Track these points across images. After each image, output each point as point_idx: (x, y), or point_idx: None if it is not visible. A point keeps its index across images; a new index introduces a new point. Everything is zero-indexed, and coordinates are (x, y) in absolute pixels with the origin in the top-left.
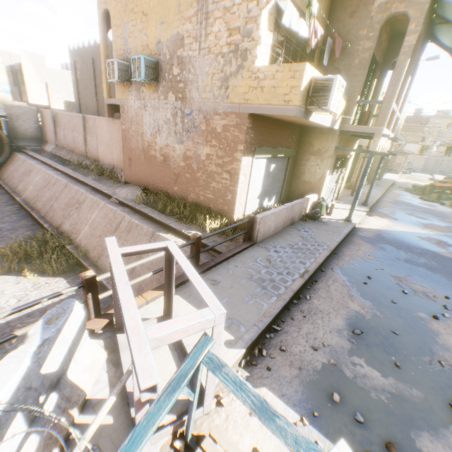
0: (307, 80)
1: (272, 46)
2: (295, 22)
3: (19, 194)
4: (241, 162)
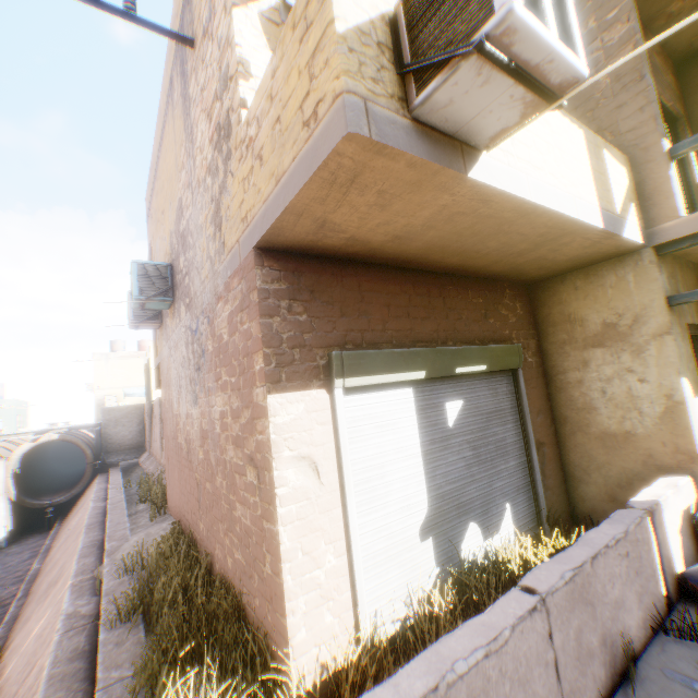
0: (367, 11)
1: None
2: None
3: (48, 554)
4: (267, 416)
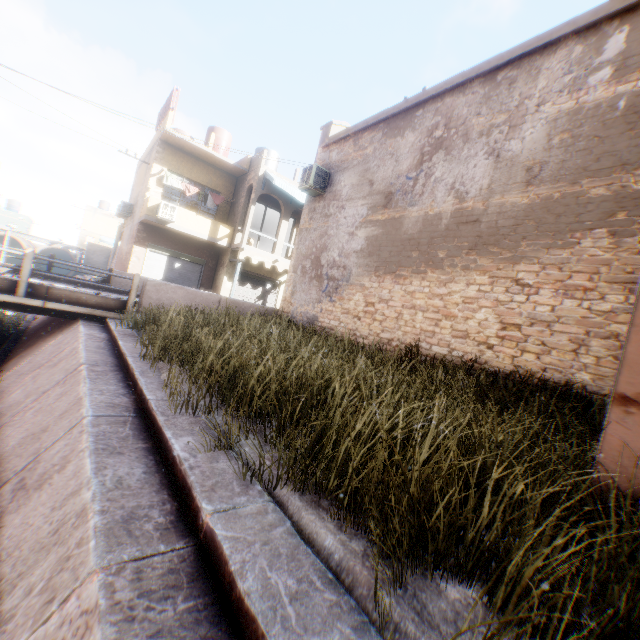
0: (154, 204)
1: (168, 194)
2: (177, 184)
3: None
4: (134, 248)
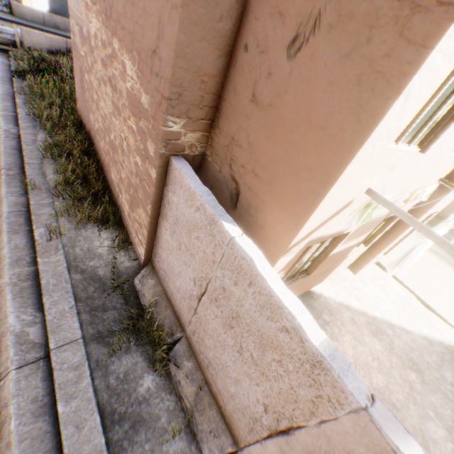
0: None
1: None
2: None
3: None
4: None
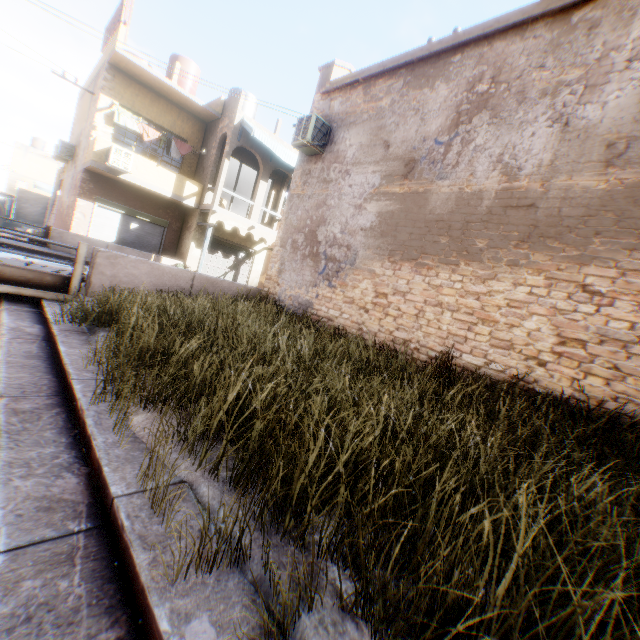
0: (103, 147)
1: (120, 137)
2: (132, 125)
3: None
4: (78, 202)
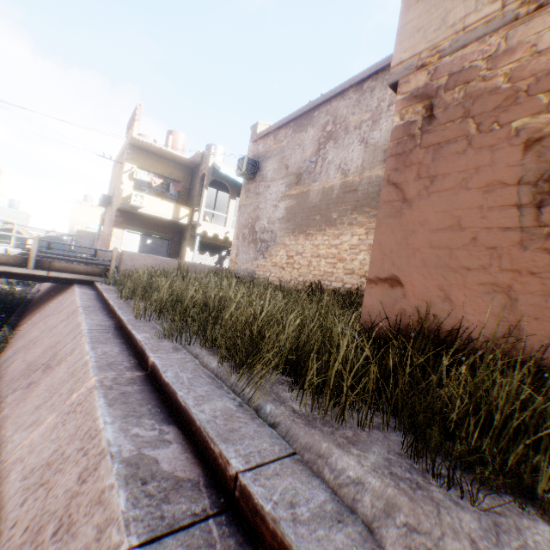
0: (128, 194)
1: (138, 186)
2: (144, 177)
3: None
4: (113, 230)
